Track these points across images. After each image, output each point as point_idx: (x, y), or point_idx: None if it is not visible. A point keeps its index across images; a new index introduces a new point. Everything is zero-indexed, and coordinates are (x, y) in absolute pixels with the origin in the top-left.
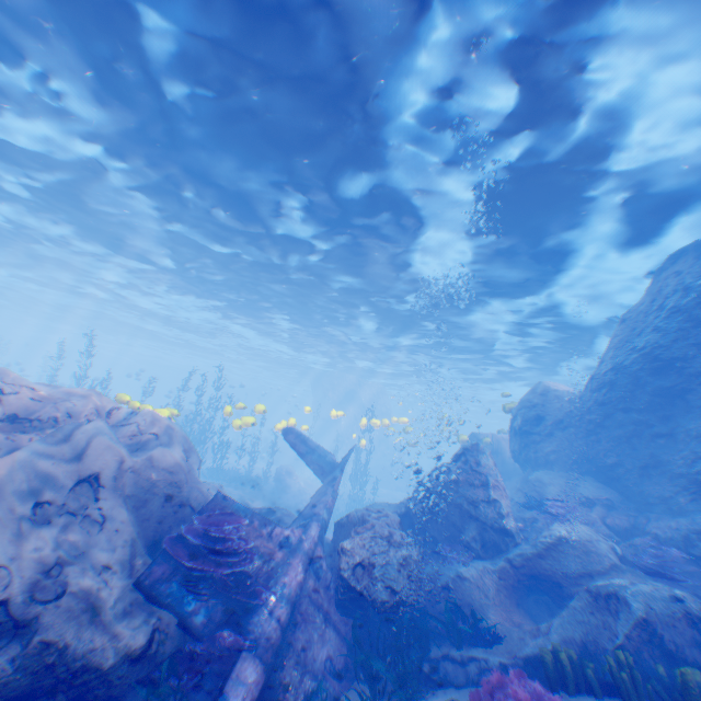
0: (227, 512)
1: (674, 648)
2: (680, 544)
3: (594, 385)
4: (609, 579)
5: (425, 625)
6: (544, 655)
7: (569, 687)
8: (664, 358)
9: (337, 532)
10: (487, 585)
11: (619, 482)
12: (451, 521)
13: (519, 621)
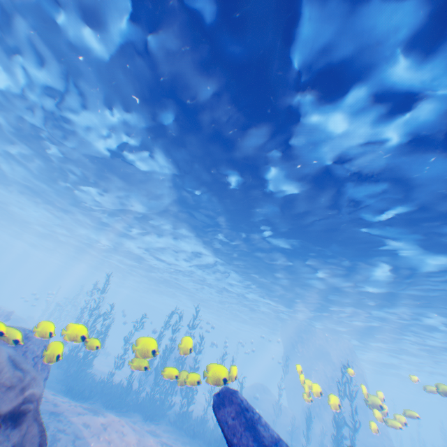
0: None
1: None
2: None
3: None
4: None
5: None
6: None
7: None
8: None
9: None
10: None
11: None
12: None
13: None
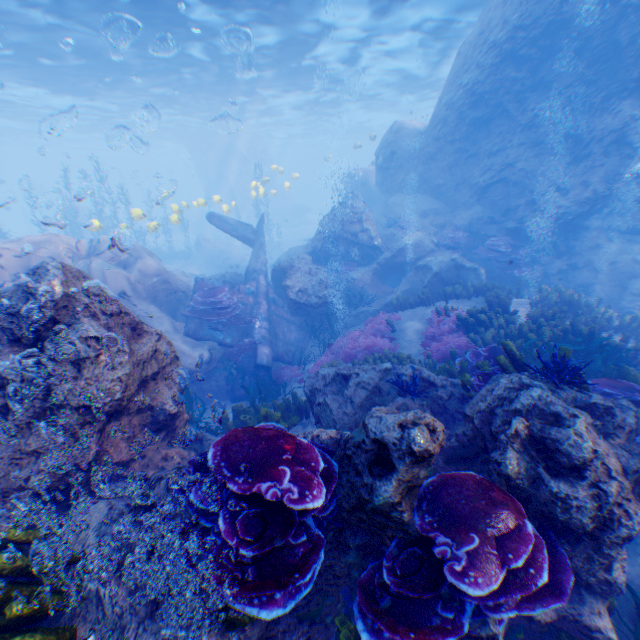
0: (212, 287)
1: (447, 281)
2: (467, 228)
3: (433, 123)
4: (425, 260)
5: (337, 307)
6: (393, 301)
7: (402, 309)
8: (480, 95)
9: (276, 277)
10: (366, 279)
11: (443, 196)
12: (343, 250)
13: (383, 290)
